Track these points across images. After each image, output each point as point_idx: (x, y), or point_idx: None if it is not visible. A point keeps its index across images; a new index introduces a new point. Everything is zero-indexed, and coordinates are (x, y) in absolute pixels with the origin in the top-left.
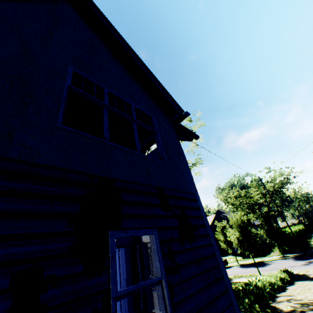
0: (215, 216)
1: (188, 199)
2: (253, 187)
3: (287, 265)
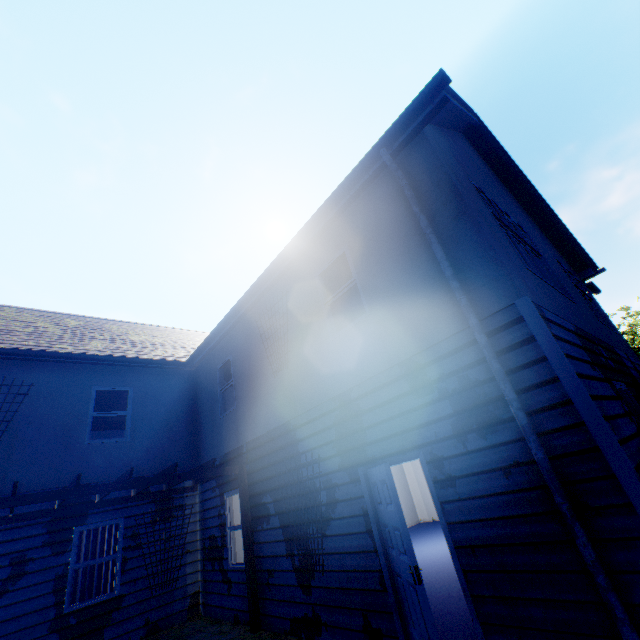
0: None
1: None
2: None
3: None
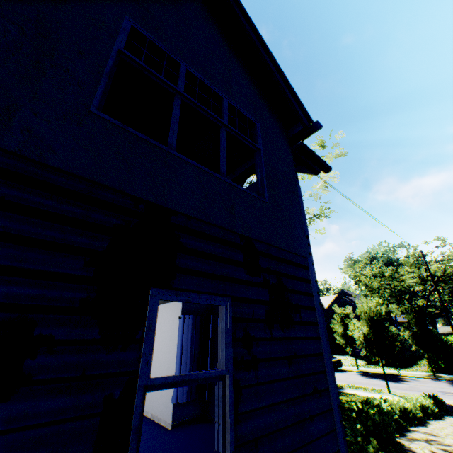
0: (336, 298)
1: (292, 263)
2: (407, 266)
3: (438, 389)
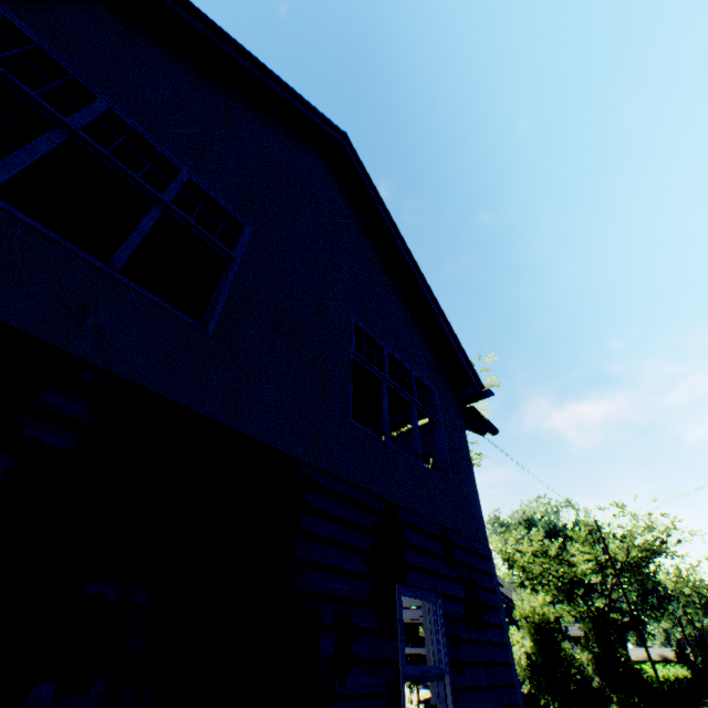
0: None
1: (477, 554)
2: (578, 541)
3: None
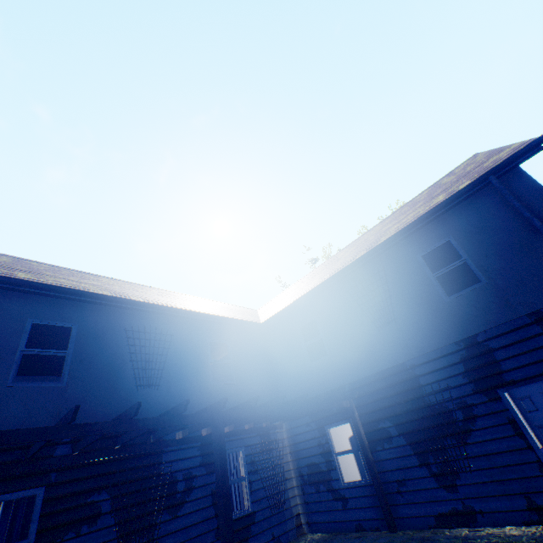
0: None
1: None
2: None
3: None
